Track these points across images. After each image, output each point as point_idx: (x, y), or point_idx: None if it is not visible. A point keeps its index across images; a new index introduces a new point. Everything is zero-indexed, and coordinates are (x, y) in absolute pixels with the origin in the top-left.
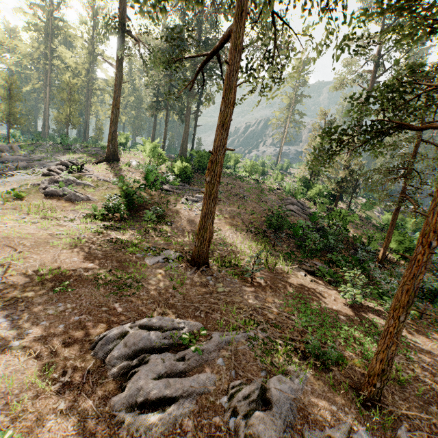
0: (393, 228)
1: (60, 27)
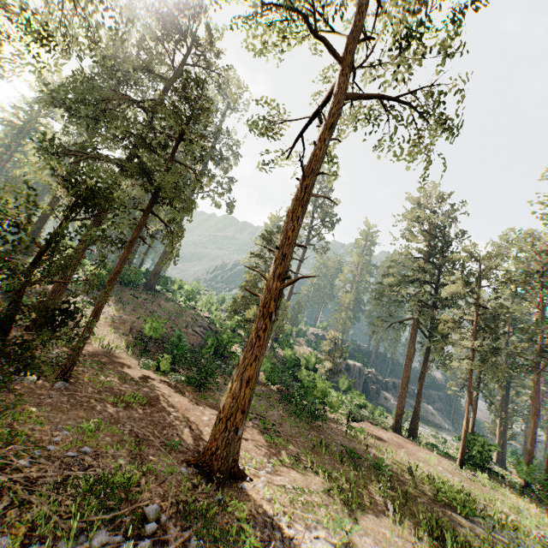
0: None
1: (39, 130)
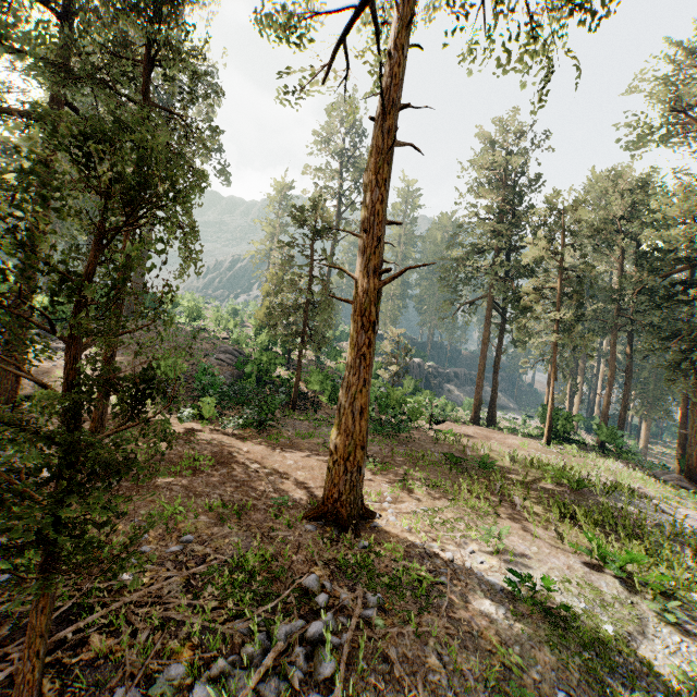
0: (300, 365)
1: None
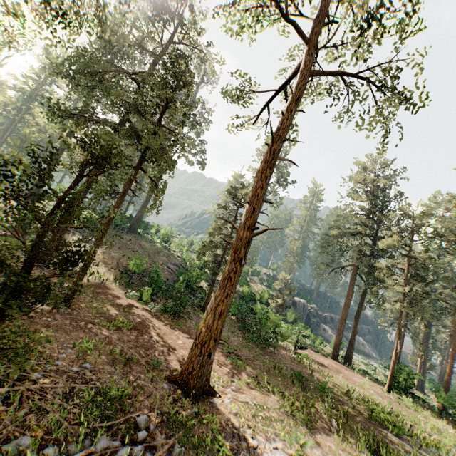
0: (214, 282)
1: (45, 96)
